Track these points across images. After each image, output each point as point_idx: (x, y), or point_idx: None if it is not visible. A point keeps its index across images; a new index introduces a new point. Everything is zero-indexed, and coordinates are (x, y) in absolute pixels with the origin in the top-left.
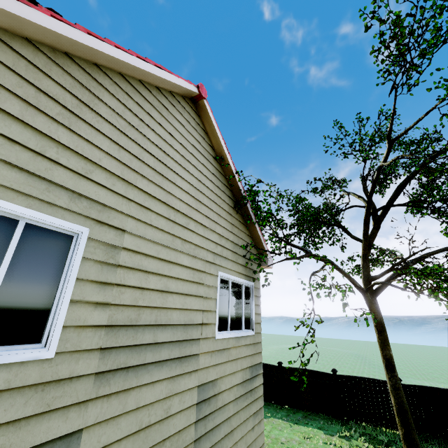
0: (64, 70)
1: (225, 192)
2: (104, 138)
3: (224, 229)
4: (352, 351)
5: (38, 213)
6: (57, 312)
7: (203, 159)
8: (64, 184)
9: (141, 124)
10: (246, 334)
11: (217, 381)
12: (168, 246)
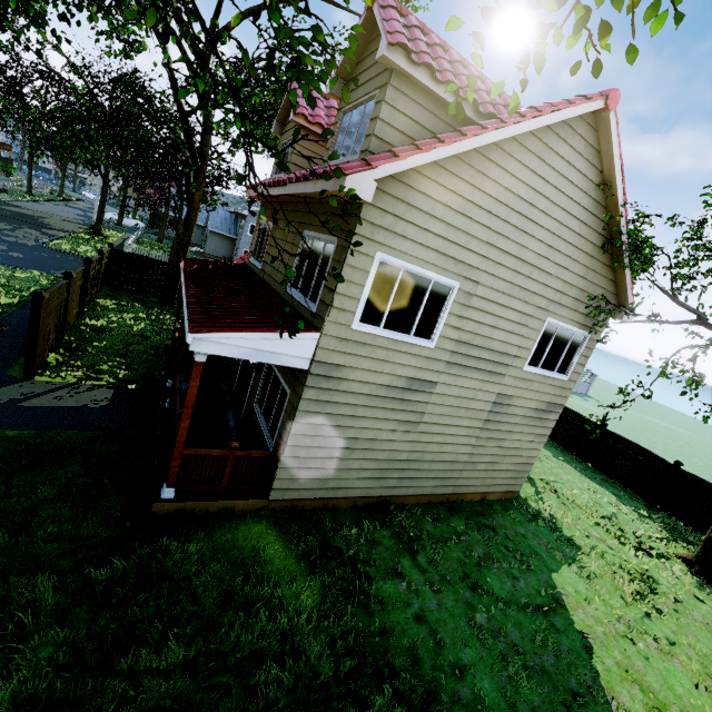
0: (469, 164)
1: (594, 229)
2: (483, 212)
3: (574, 274)
4: None
5: (439, 276)
6: (438, 328)
7: (577, 194)
8: (453, 256)
9: (516, 183)
10: (556, 376)
11: (513, 397)
12: (506, 293)
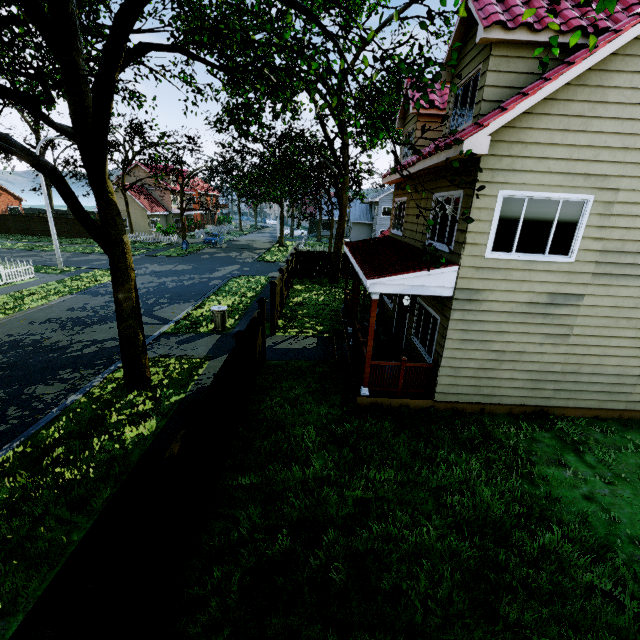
0: (584, 85)
1: None
2: (610, 121)
3: None
4: None
5: (568, 194)
6: (575, 243)
7: None
8: (581, 172)
9: None
10: None
11: None
12: None
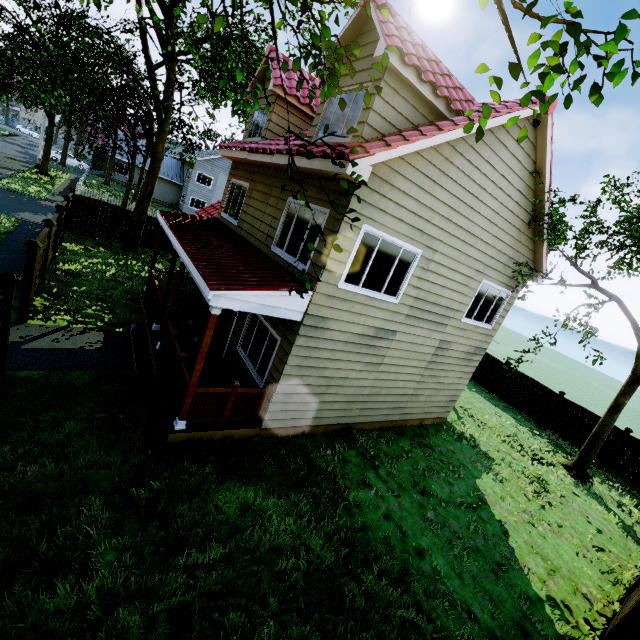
0: (440, 153)
1: (524, 209)
2: (446, 193)
3: (505, 245)
4: (632, 404)
5: (408, 244)
6: (403, 287)
7: (516, 180)
8: (420, 228)
9: (472, 169)
10: (483, 326)
11: (451, 343)
12: (456, 260)
